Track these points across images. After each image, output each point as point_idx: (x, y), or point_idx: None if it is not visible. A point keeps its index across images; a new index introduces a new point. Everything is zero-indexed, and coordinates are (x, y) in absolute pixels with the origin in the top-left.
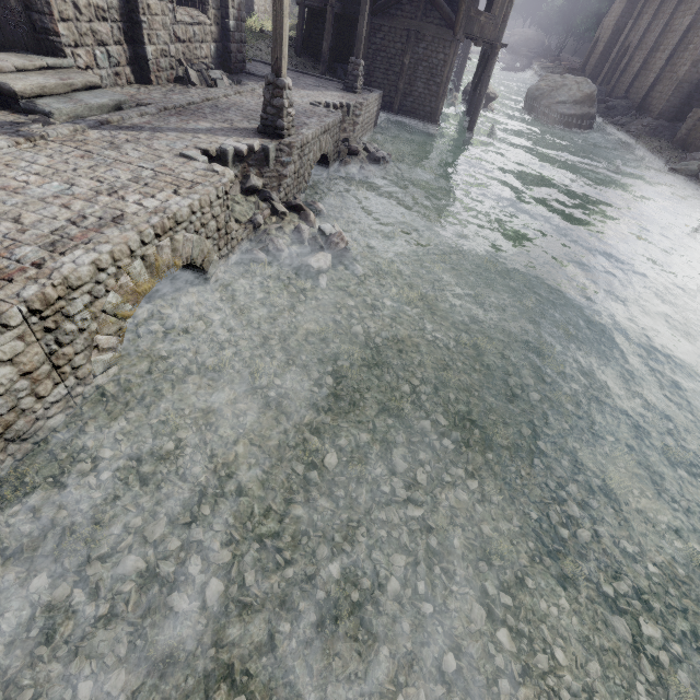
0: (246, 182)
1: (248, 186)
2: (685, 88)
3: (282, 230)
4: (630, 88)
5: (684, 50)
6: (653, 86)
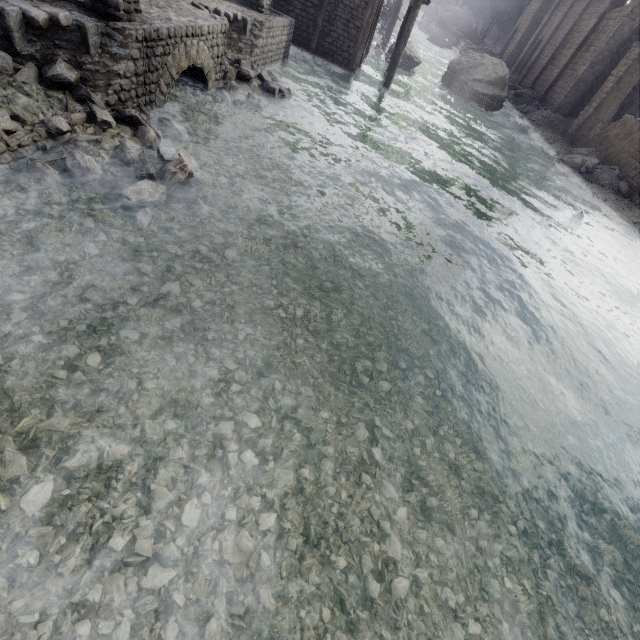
0: (49, 68)
1: (51, 75)
2: (581, 86)
3: (99, 144)
4: (537, 79)
5: (585, 51)
6: (556, 81)
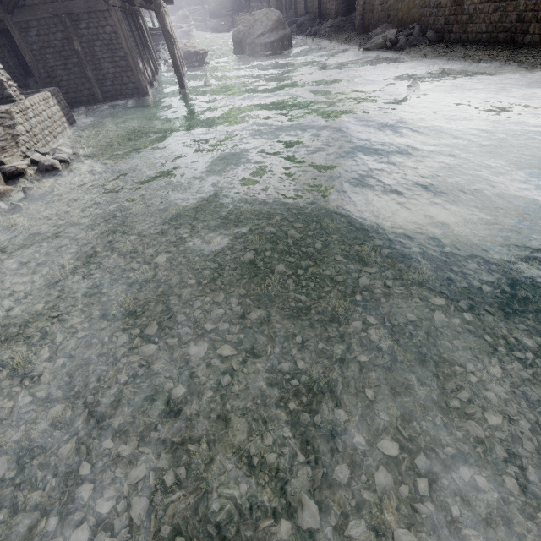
0: None
1: None
2: None
3: None
4: (306, 4)
5: None
6: None
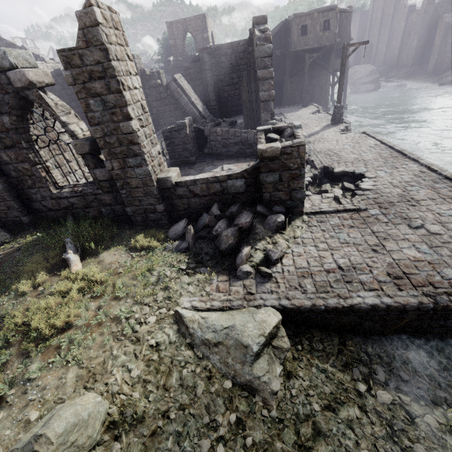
0: None
1: None
2: (419, 50)
3: None
4: (384, 60)
5: (408, 36)
6: (399, 55)
